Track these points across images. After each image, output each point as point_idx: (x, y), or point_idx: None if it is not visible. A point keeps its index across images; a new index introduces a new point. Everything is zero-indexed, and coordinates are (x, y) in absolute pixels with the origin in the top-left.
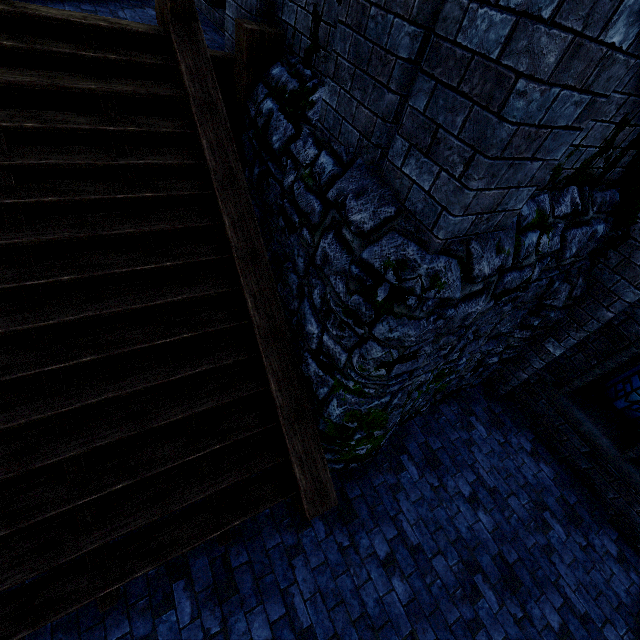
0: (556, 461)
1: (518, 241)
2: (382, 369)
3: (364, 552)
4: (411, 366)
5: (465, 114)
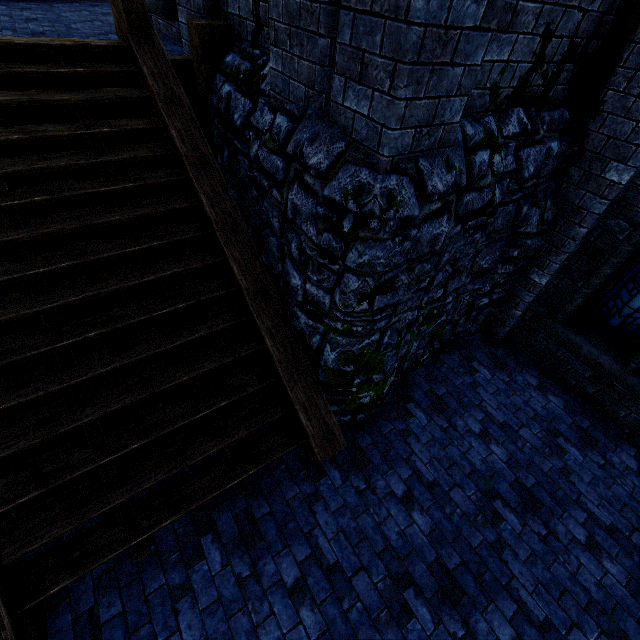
0: (564, 391)
1: (469, 160)
2: (364, 302)
3: (381, 492)
4: (392, 299)
5: (381, 31)
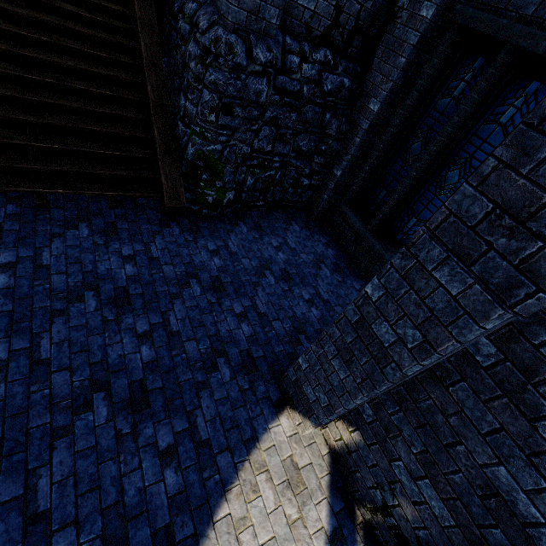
0: (340, 250)
1: (284, 55)
2: (212, 115)
3: (200, 245)
4: (231, 123)
5: None
